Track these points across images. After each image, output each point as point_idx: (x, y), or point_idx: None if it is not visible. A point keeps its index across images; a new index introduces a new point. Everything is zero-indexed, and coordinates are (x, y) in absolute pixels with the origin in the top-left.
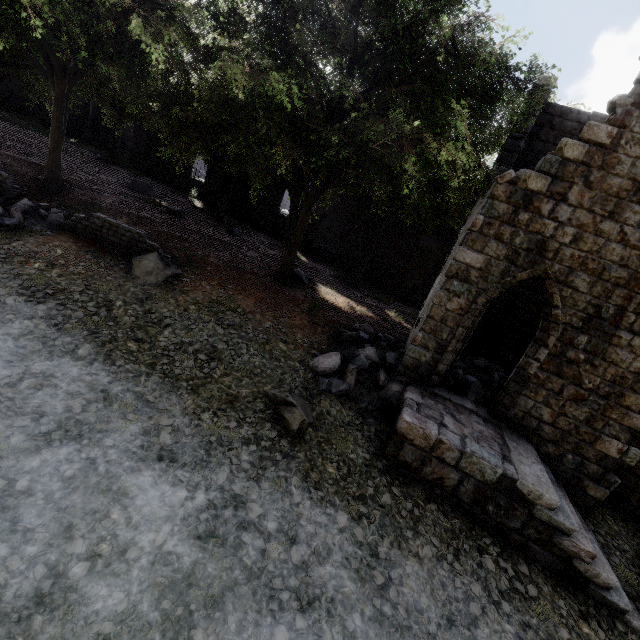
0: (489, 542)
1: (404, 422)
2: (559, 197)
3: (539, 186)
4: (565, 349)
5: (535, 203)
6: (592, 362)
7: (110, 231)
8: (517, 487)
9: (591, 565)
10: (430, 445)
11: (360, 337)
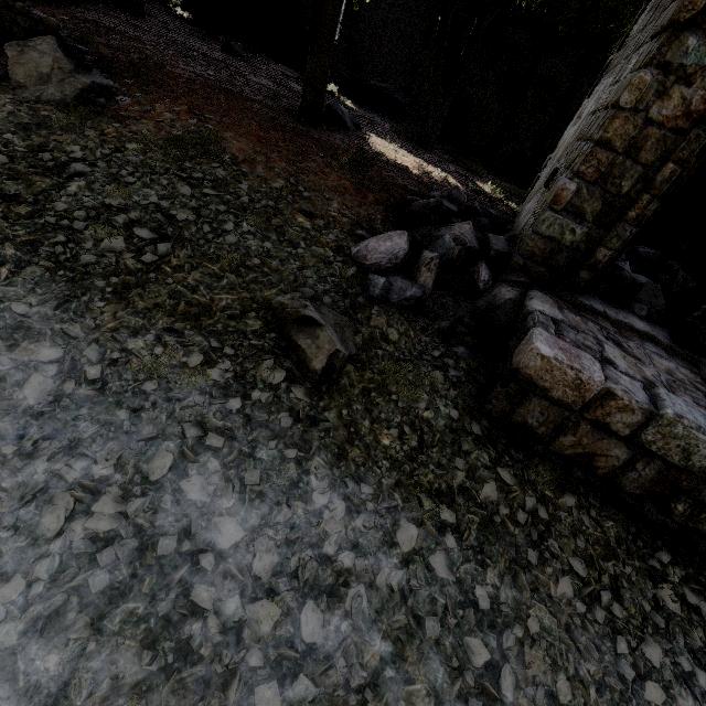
0: (667, 560)
1: (537, 357)
2: None
3: None
4: None
5: None
6: None
7: None
8: None
9: None
10: (584, 400)
11: (443, 208)
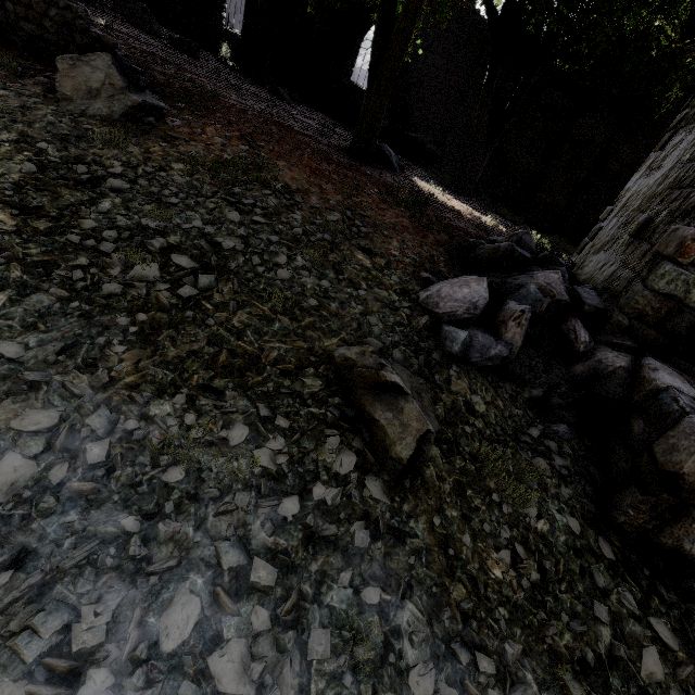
0: None
1: None
2: None
3: None
4: None
5: None
6: None
7: (18, 6)
8: None
9: None
10: None
11: (515, 254)
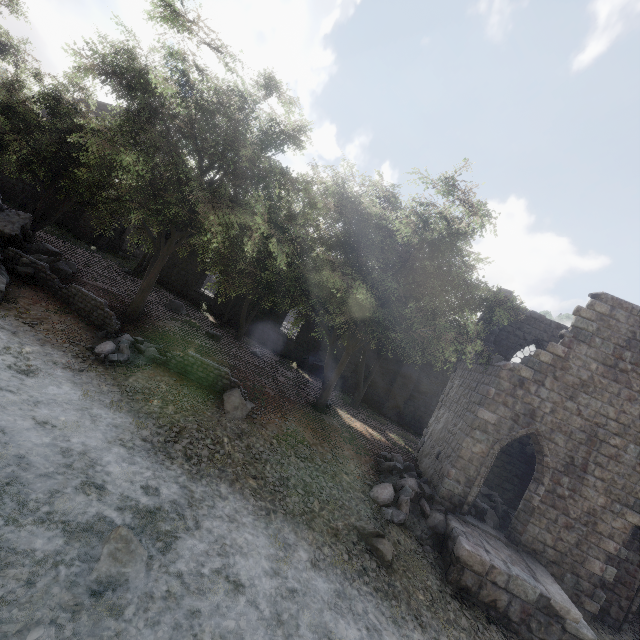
0: None
1: (465, 550)
2: (540, 383)
3: (527, 375)
4: (555, 487)
5: (526, 385)
6: (573, 497)
7: (200, 368)
8: (552, 604)
9: None
10: (486, 570)
11: (397, 467)
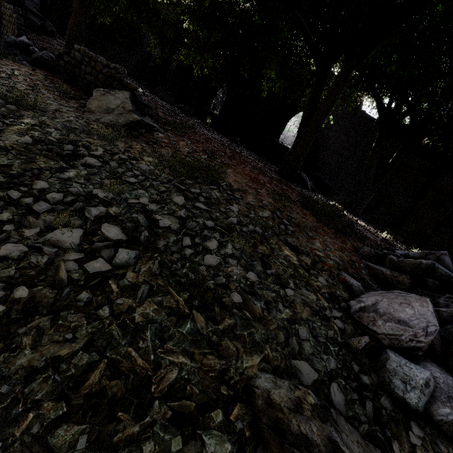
0: None
1: None
2: None
3: None
4: None
5: None
6: None
7: (88, 67)
8: None
9: None
10: None
11: (439, 272)
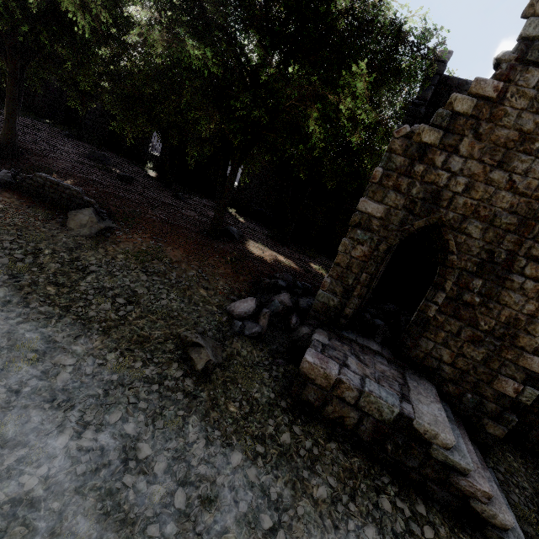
0: (387, 481)
1: (306, 362)
2: (451, 149)
3: (432, 139)
4: (461, 293)
5: (429, 155)
6: (487, 305)
7: (51, 189)
8: (413, 426)
9: (488, 505)
10: (330, 384)
11: (278, 284)
